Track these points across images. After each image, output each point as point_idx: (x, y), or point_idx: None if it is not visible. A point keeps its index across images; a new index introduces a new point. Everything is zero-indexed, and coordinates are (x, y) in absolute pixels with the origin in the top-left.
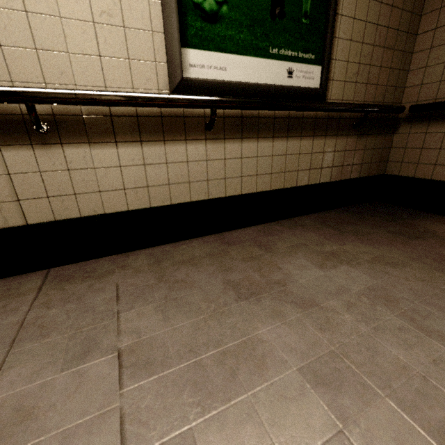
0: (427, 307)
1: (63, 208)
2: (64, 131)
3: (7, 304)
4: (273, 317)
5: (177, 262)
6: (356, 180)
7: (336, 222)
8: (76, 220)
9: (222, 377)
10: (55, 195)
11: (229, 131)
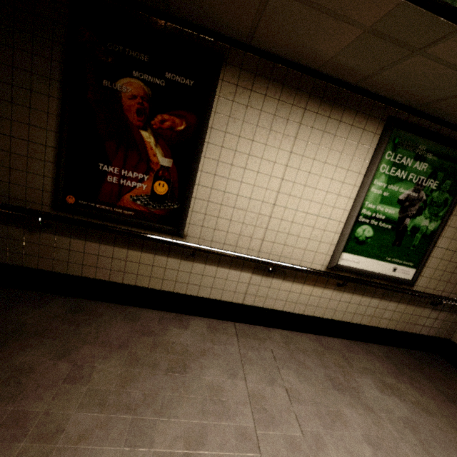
0: (435, 443)
1: (258, 302)
2: (276, 273)
3: (228, 339)
4: (351, 407)
5: (297, 348)
6: (423, 336)
7: (398, 361)
8: (260, 308)
9: (329, 420)
10: (259, 295)
11: (348, 288)
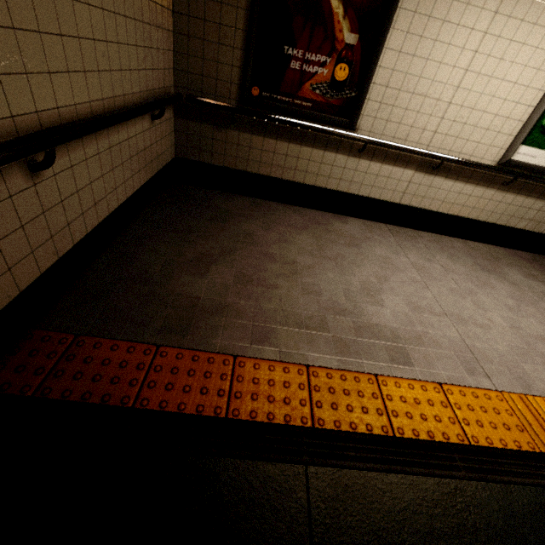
0: None
1: (415, 202)
2: (440, 171)
3: (384, 233)
4: (497, 281)
5: (446, 245)
6: None
7: None
8: (415, 208)
9: (479, 285)
10: (417, 195)
11: (513, 188)
